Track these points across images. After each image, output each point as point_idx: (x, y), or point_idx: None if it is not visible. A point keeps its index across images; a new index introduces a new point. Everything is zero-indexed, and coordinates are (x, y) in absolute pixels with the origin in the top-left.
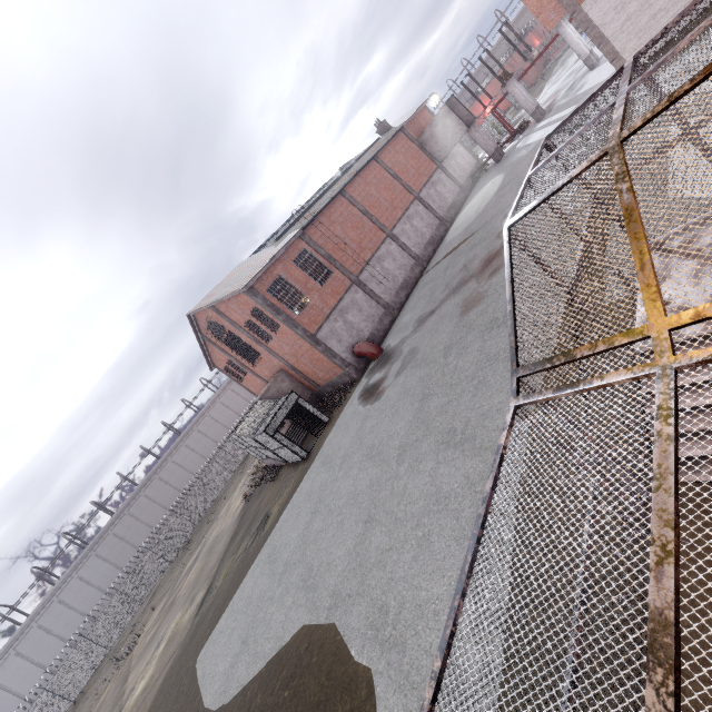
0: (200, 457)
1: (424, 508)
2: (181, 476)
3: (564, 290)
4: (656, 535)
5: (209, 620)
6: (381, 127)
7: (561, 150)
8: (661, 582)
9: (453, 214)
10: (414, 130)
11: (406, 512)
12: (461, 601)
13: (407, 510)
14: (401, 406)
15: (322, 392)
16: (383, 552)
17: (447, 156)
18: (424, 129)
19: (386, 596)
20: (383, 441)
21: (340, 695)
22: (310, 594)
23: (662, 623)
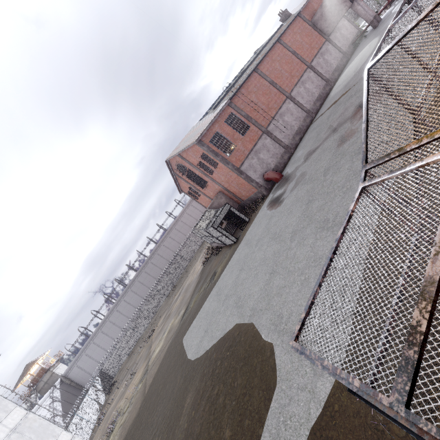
0: (178, 243)
1: (306, 265)
2: (169, 253)
3: (409, 112)
4: (438, 241)
5: (188, 322)
6: (283, 15)
7: (416, 2)
8: (435, 263)
9: (336, 75)
10: (308, 13)
11: (295, 267)
12: (318, 288)
13: (295, 266)
14: (293, 208)
15: (244, 204)
16: (280, 288)
17: (334, 30)
18: (316, 11)
19: (282, 310)
20: (282, 229)
21: (256, 355)
22: (240, 309)
23: (431, 282)
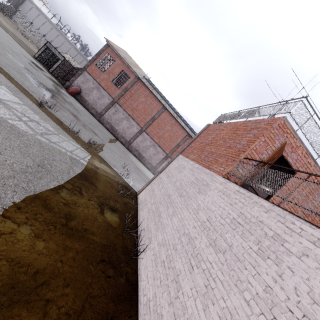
0: None
1: None
2: None
3: None
4: None
5: None
6: None
7: None
8: None
9: None
10: None
11: None
12: None
13: None
14: None
15: None
16: None
17: None
18: None
19: None
20: None
21: None
22: None
23: None
